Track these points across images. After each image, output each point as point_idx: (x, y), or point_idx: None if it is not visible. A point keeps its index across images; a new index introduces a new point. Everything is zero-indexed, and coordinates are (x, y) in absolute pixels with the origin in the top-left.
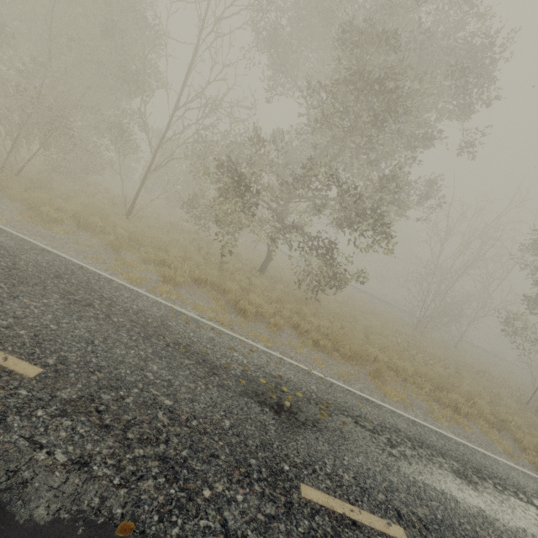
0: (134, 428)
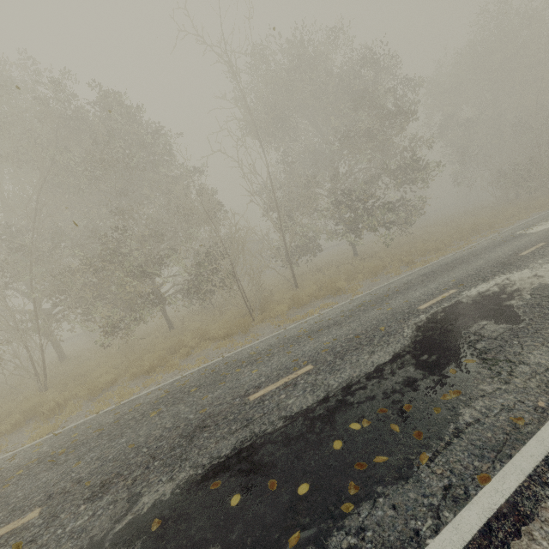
0: None
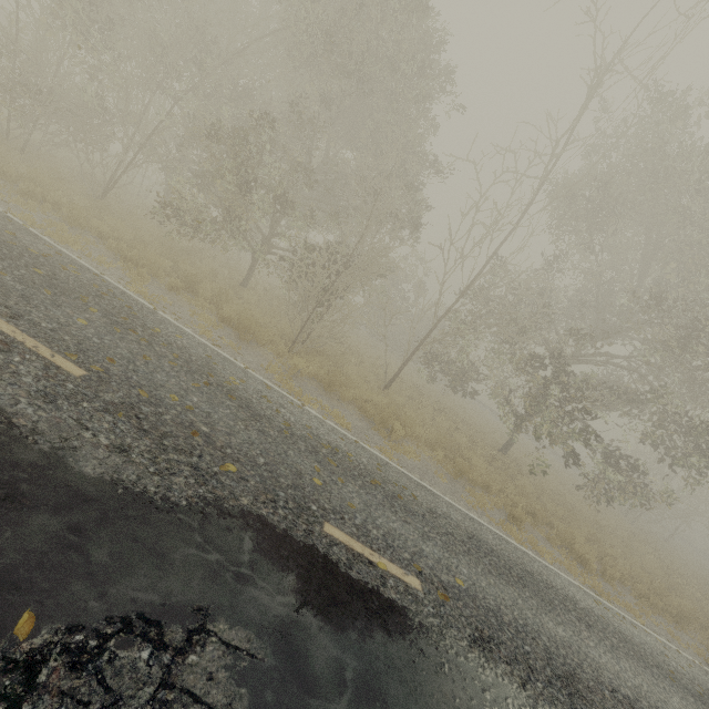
0: None
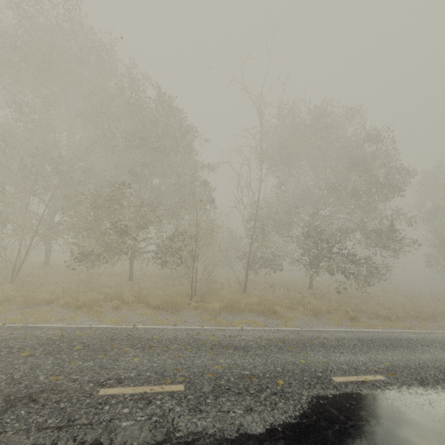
0: None
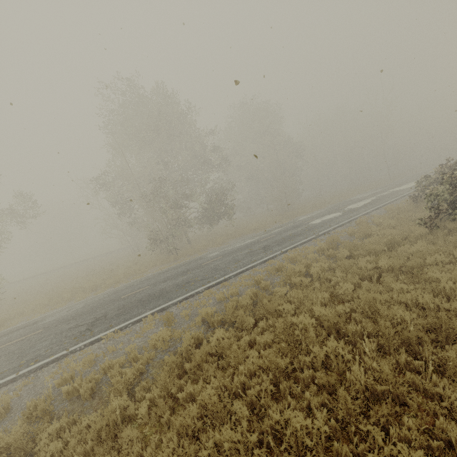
0: None
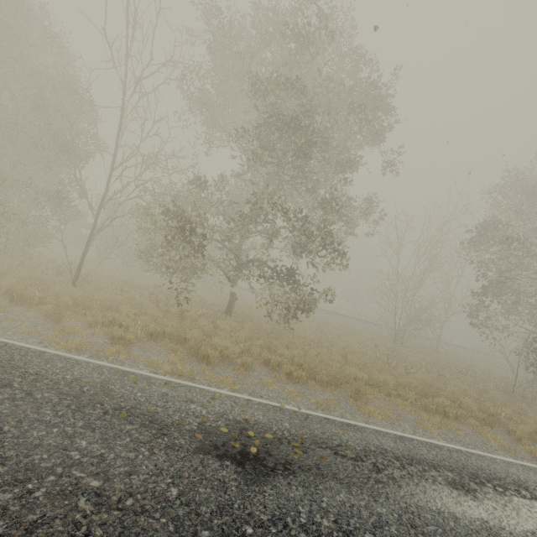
0: (39, 530)
